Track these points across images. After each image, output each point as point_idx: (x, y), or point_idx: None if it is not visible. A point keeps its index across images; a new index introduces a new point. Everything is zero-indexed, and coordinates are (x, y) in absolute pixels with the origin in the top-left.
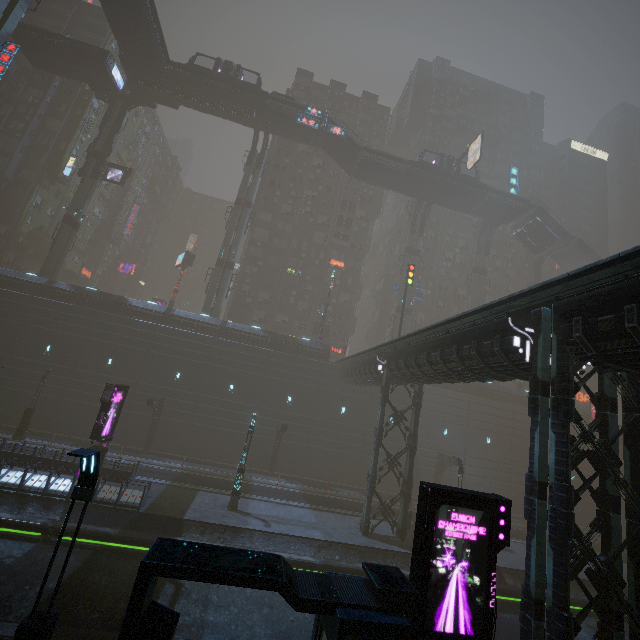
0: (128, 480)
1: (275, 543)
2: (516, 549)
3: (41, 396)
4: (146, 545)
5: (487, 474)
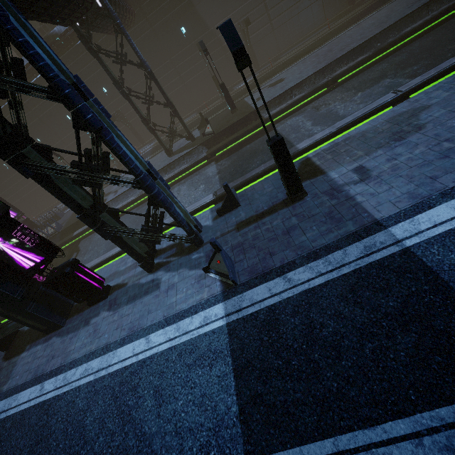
0: (43, 225)
1: (121, 200)
2: (290, 74)
3: (15, 204)
4: (67, 243)
5: (293, 0)
